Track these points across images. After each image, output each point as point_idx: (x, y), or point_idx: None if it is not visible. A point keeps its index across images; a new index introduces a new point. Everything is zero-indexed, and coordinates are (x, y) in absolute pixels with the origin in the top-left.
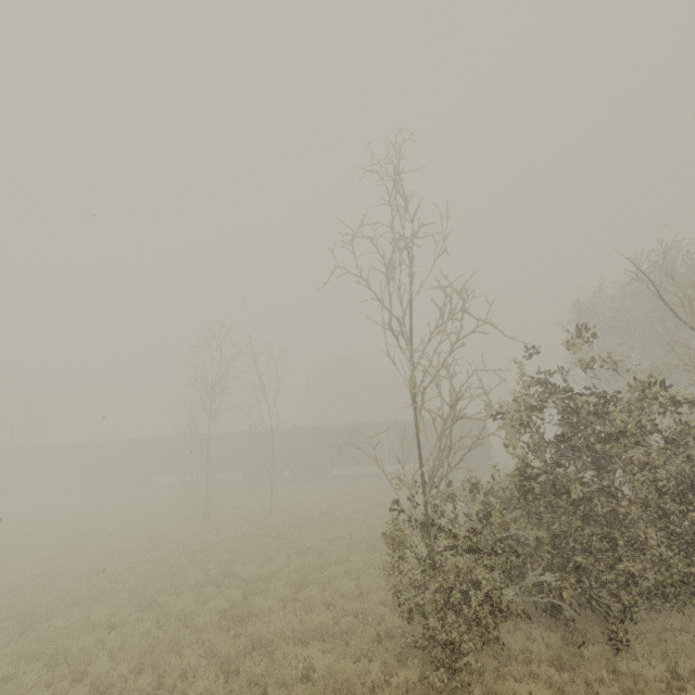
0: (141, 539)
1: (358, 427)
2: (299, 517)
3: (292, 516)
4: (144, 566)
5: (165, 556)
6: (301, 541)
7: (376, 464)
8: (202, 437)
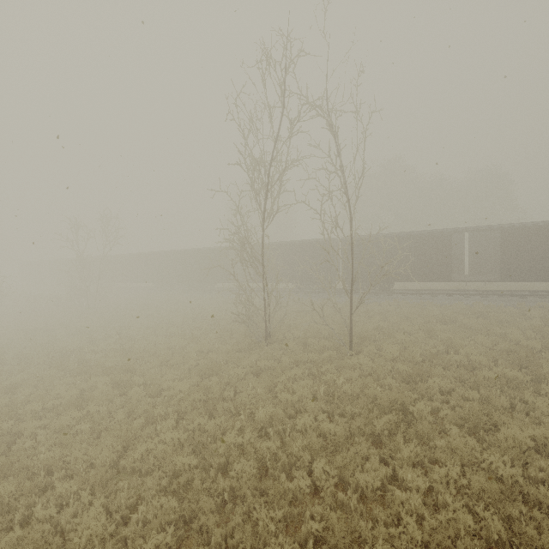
0: (195, 368)
1: (438, 234)
2: (394, 358)
3: (385, 356)
4: (183, 461)
5: (218, 428)
6: (462, 448)
7: (460, 280)
8: (253, 245)
